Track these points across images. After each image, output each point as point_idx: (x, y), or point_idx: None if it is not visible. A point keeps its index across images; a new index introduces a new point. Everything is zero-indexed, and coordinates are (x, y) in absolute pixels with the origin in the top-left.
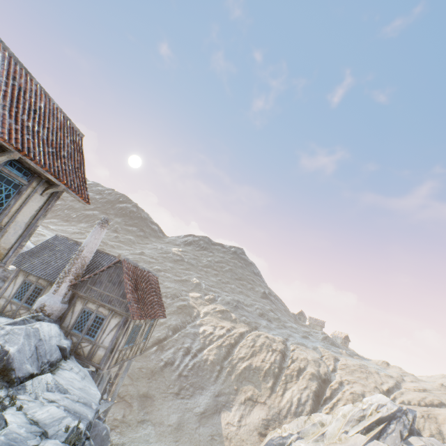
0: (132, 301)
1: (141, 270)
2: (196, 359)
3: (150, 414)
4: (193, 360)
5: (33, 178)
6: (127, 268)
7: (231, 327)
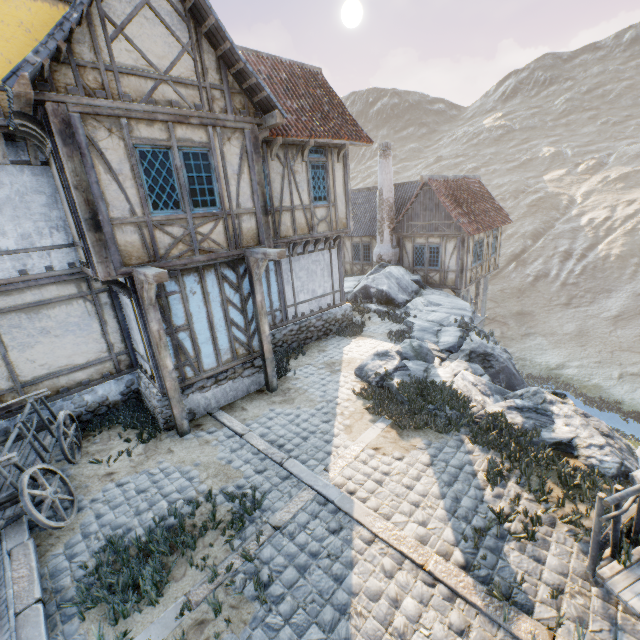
0: (459, 219)
1: (453, 180)
2: (586, 260)
3: (535, 329)
4: (580, 264)
5: (326, 152)
6: (437, 187)
7: None
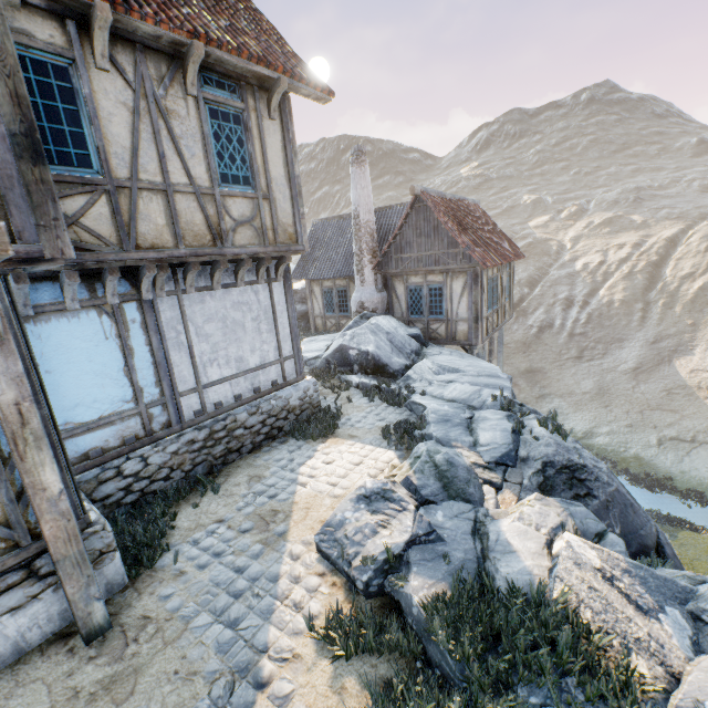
0: (468, 246)
1: (451, 200)
2: (590, 308)
3: (549, 388)
4: (584, 311)
5: (242, 91)
6: (434, 203)
7: (640, 238)
